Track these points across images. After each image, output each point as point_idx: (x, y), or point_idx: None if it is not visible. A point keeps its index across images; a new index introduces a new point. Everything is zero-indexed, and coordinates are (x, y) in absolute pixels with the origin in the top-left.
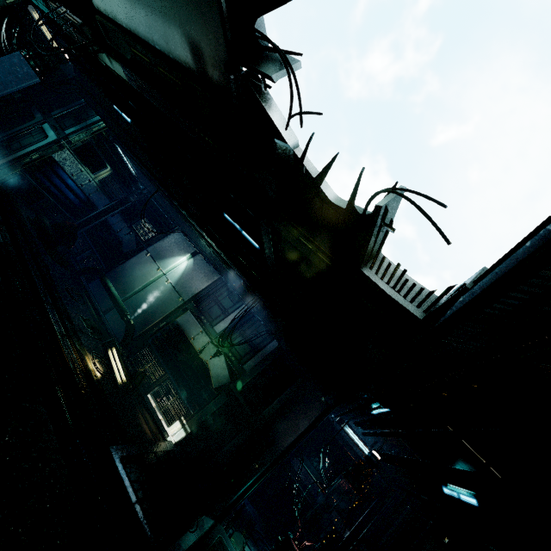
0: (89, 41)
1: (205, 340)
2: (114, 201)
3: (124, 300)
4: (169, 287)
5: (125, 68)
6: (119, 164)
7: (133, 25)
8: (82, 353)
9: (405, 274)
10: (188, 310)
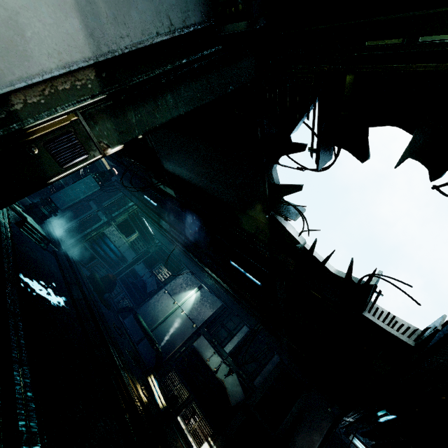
0: (157, 182)
1: (218, 360)
2: (139, 254)
3: (151, 331)
4: (184, 316)
5: (177, 192)
6: (143, 228)
7: (195, 182)
8: (134, 382)
9: (394, 318)
10: (201, 335)
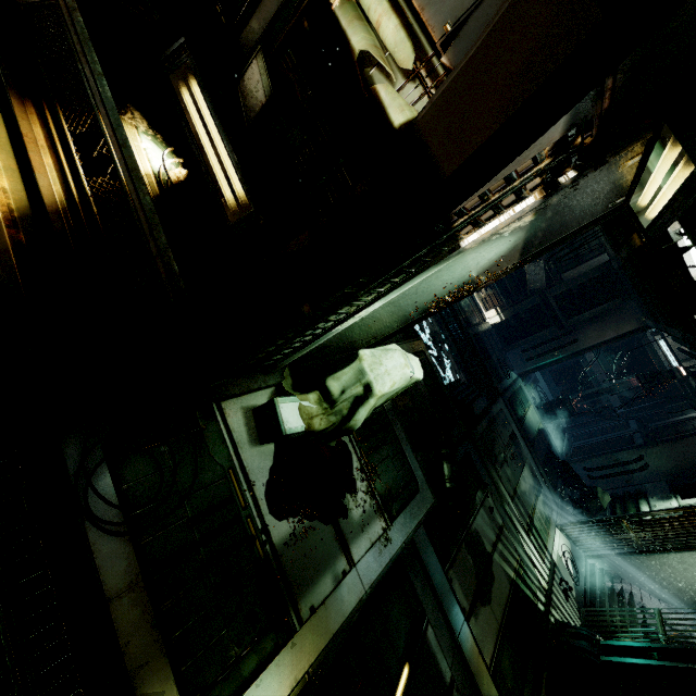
0: None
1: None
2: None
3: None
4: None
5: None
6: None
7: None
8: None
9: None
10: None
